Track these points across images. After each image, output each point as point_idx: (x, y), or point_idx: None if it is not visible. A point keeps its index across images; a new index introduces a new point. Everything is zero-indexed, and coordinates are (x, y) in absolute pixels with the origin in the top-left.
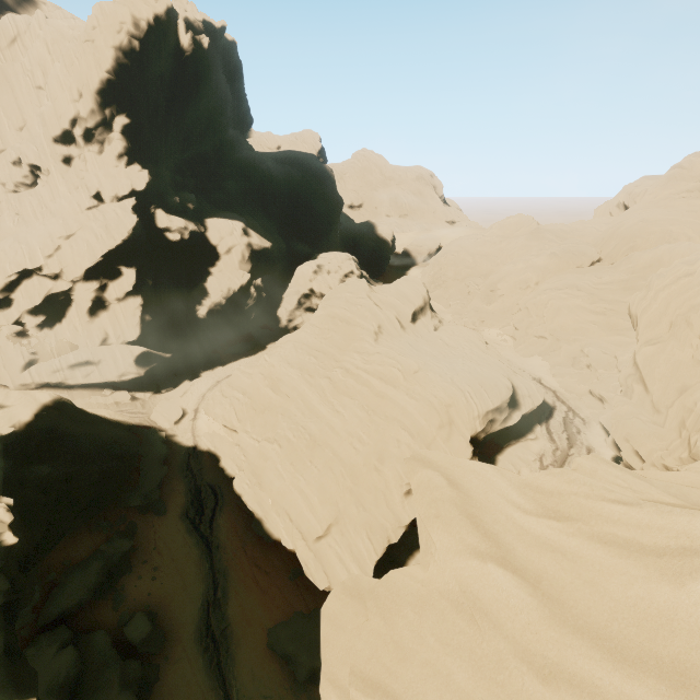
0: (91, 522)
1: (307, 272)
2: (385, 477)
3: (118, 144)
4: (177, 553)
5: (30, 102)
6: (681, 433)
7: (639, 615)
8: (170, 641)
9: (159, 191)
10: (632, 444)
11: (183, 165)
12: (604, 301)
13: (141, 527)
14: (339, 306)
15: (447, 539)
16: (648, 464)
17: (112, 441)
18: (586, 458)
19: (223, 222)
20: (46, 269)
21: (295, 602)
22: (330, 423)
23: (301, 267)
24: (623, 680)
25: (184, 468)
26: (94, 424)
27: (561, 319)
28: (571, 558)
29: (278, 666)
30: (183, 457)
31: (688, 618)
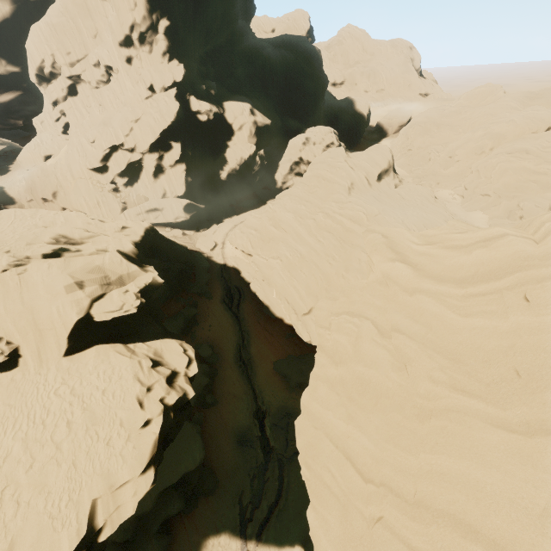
0: (174, 297)
1: (298, 144)
2: (349, 281)
3: (162, 44)
4: (221, 320)
5: (98, 13)
6: None
7: (452, 268)
8: (221, 360)
9: (190, 81)
10: None
11: (205, 57)
12: (548, 162)
13: (200, 304)
14: (323, 169)
15: (379, 258)
16: None
17: (181, 253)
18: (452, 221)
19: (236, 104)
20: (126, 145)
21: (289, 350)
22: (314, 248)
23: (293, 140)
24: (440, 286)
25: (219, 276)
26: (170, 243)
27: (505, 179)
28: (432, 256)
29: (279, 379)
30: (218, 270)
31: (469, 263)
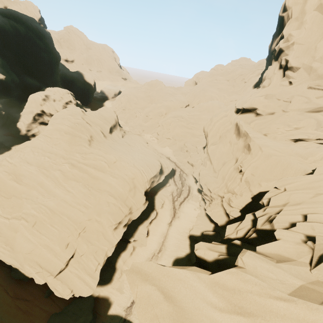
0: None
1: (38, 99)
2: (102, 224)
3: None
4: None
5: None
6: (224, 181)
7: None
8: None
9: None
10: (207, 186)
11: None
12: (191, 123)
13: None
14: (63, 124)
15: None
16: (212, 193)
17: None
18: (247, 257)
19: None
20: None
21: (51, 309)
22: (64, 199)
23: (32, 95)
24: None
25: None
26: None
27: (176, 131)
28: None
29: None
30: None
31: None
